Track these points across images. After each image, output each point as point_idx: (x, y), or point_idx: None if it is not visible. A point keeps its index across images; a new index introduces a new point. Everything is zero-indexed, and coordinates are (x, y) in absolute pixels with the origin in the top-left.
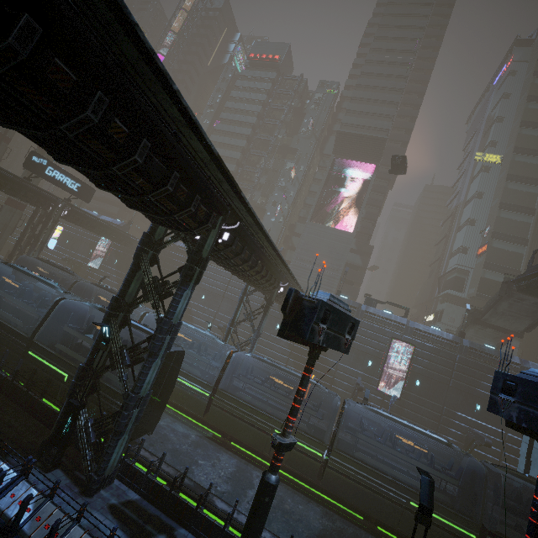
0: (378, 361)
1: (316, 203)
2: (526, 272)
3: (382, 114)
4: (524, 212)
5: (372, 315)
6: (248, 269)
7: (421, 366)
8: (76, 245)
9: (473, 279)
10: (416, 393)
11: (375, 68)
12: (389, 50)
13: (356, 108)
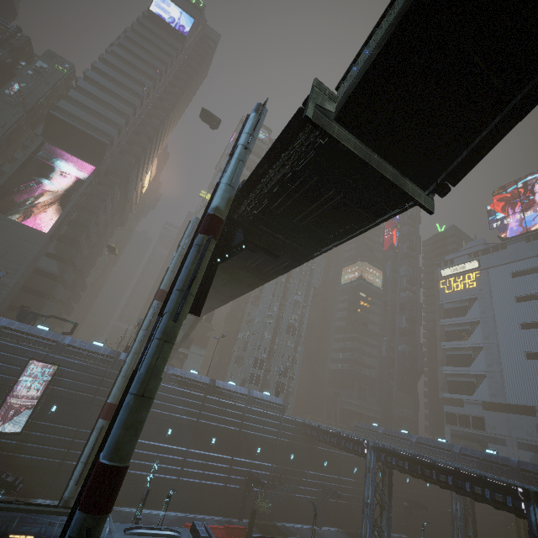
0: (5, 390)
1: (0, 186)
2: None
3: (110, 119)
4: None
5: (14, 332)
6: None
7: (64, 388)
8: None
9: None
10: (50, 421)
11: (112, 71)
12: (131, 64)
13: (81, 98)
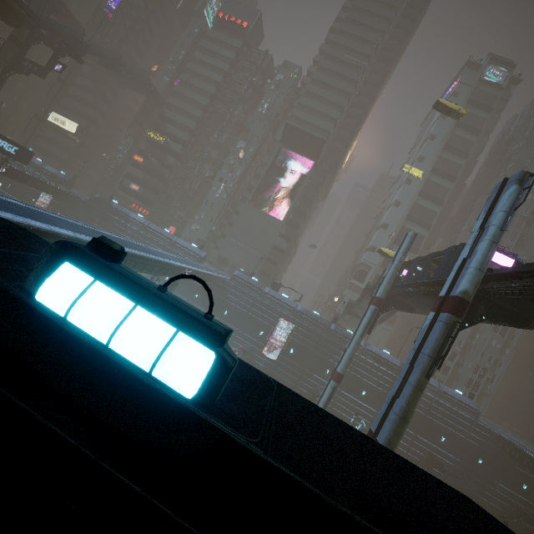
0: (268, 332)
1: (257, 187)
2: (375, 284)
3: (328, 115)
4: (423, 226)
5: (271, 297)
6: (138, 270)
7: (297, 340)
8: (19, 191)
9: (372, 274)
10: (289, 358)
11: (332, 65)
12: (349, 49)
13: (307, 102)
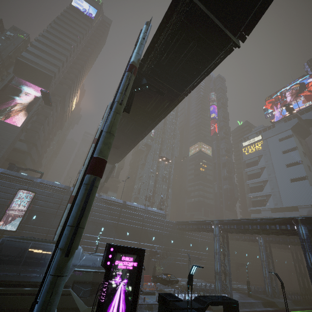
0: (4, 208)
1: None
2: None
3: (53, 63)
4: None
5: (7, 175)
6: None
7: (39, 206)
8: None
9: None
10: (32, 225)
11: (52, 37)
12: (63, 33)
13: (35, 51)
